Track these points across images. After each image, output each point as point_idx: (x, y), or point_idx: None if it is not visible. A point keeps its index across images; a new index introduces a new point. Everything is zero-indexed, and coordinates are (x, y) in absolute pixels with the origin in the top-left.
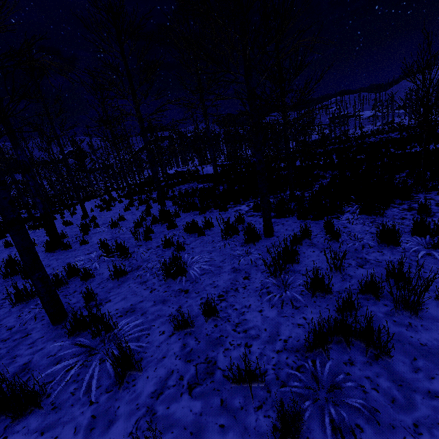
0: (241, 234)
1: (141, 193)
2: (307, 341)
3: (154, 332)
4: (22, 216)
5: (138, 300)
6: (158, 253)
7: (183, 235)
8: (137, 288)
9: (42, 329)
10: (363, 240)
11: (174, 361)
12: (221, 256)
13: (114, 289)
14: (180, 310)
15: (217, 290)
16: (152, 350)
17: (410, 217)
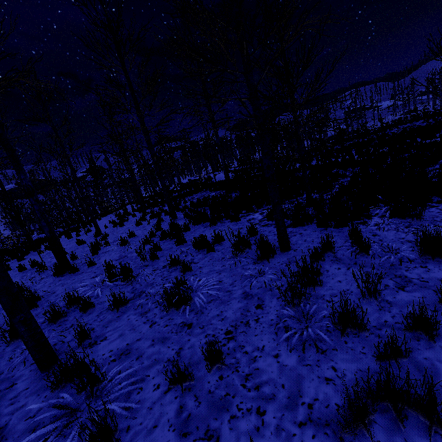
0: (254, 249)
1: (154, 206)
2: (340, 416)
3: (148, 385)
4: (44, 235)
5: (136, 337)
6: (164, 275)
7: (191, 252)
8: (136, 321)
9: (29, 377)
10: (399, 252)
11: (167, 434)
12: (231, 278)
13: (112, 323)
14: (180, 353)
15: (225, 324)
16: (142, 413)
17: None
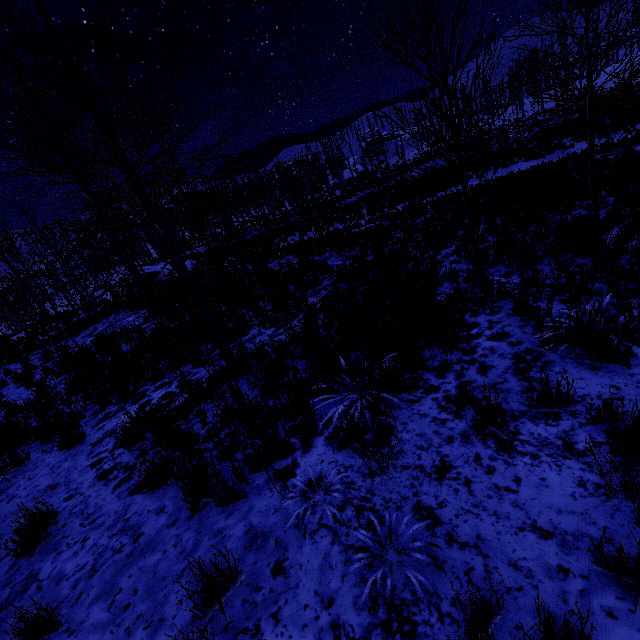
0: None
1: (11, 360)
2: None
3: None
4: None
5: None
6: None
7: None
8: None
9: None
10: None
11: None
12: None
13: None
14: None
15: None
16: None
17: (460, 455)
